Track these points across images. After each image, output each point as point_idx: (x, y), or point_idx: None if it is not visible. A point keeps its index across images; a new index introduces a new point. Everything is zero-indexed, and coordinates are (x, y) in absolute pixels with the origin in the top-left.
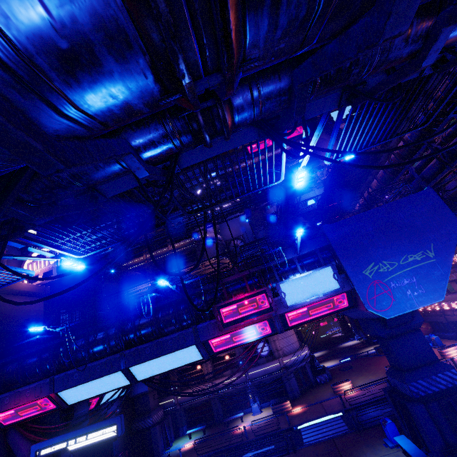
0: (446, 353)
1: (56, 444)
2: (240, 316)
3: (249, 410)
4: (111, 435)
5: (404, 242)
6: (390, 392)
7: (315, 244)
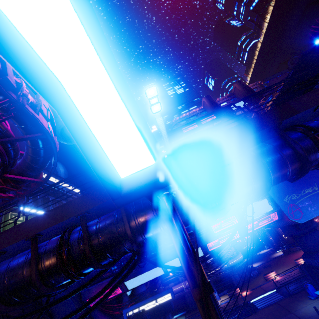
0: None
1: (137, 308)
2: (223, 229)
3: None
4: (168, 298)
5: (301, 183)
6: (306, 268)
7: None
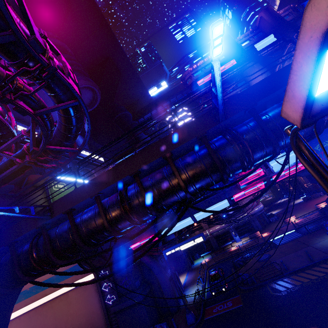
0: None
1: (174, 249)
2: (249, 181)
3: (233, 241)
4: (200, 241)
5: None
6: None
7: None
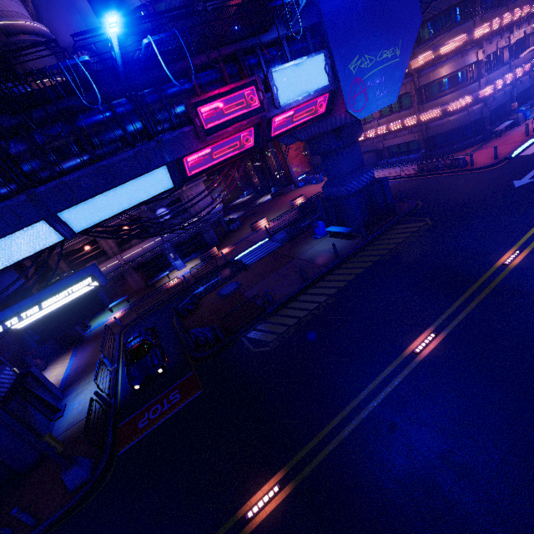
0: None
1: None
2: (226, 119)
3: (171, 269)
4: (89, 288)
5: (383, 33)
6: (324, 201)
7: (307, 18)
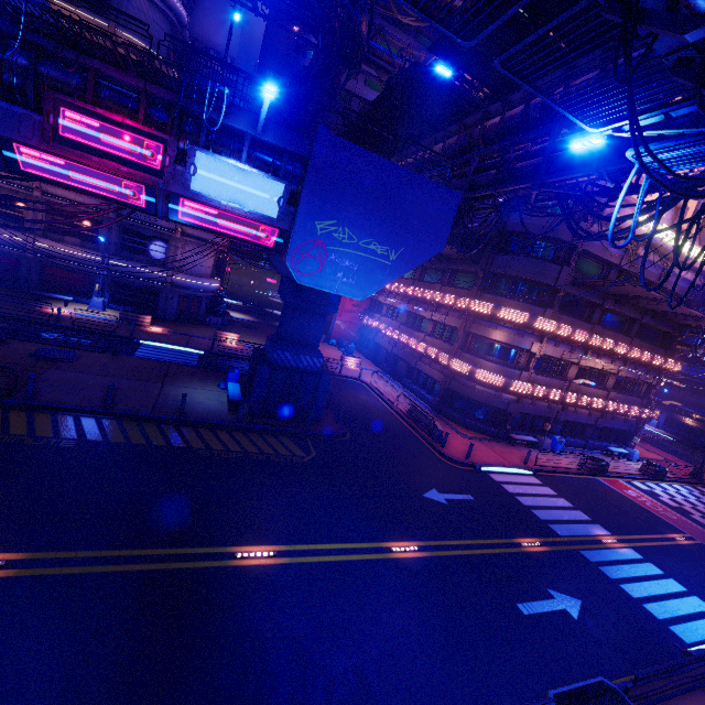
0: (346, 360)
1: None
2: (98, 146)
3: (87, 301)
4: None
5: (384, 226)
6: (258, 352)
7: (292, 142)
